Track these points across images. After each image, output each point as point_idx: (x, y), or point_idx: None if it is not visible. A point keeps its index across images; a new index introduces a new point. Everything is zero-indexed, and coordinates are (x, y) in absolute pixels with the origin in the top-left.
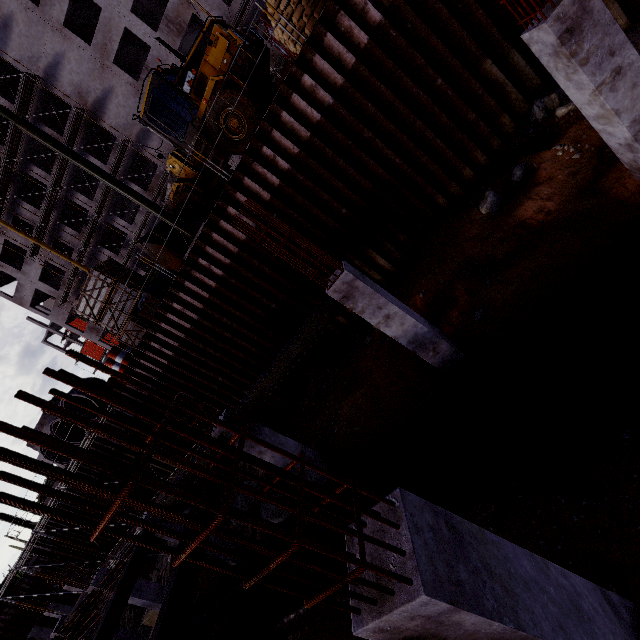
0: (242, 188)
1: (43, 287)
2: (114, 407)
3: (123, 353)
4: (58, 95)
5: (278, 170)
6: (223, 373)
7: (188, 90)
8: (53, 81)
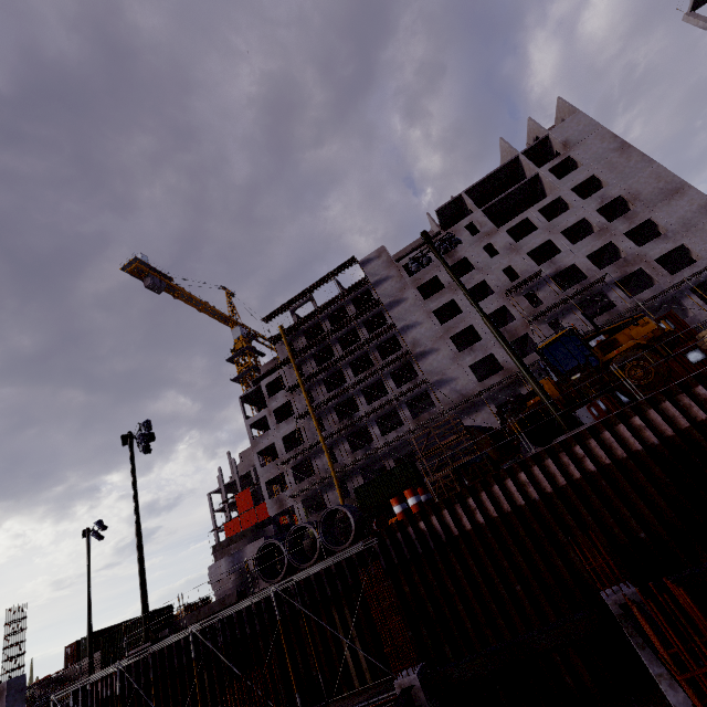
0: (656, 408)
1: (279, 444)
2: (376, 543)
3: (419, 497)
4: (400, 340)
5: (705, 409)
6: (523, 583)
7: (593, 345)
8: (403, 333)
